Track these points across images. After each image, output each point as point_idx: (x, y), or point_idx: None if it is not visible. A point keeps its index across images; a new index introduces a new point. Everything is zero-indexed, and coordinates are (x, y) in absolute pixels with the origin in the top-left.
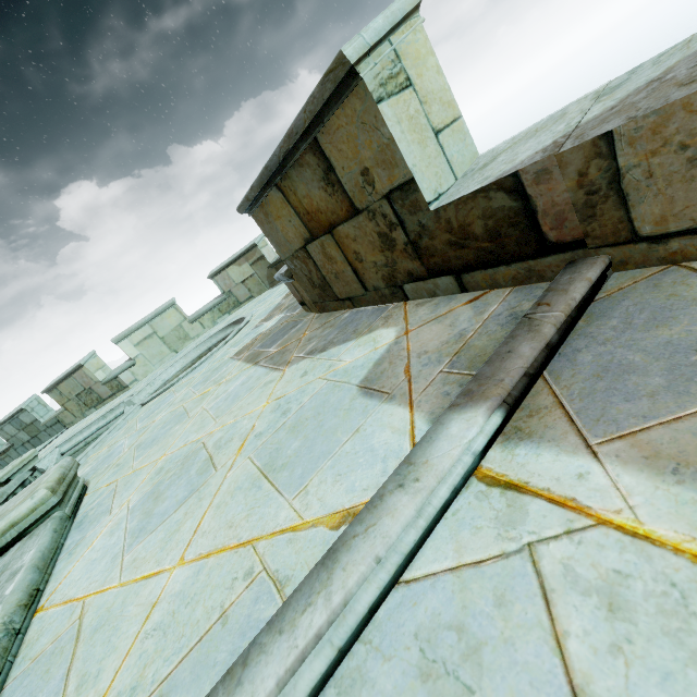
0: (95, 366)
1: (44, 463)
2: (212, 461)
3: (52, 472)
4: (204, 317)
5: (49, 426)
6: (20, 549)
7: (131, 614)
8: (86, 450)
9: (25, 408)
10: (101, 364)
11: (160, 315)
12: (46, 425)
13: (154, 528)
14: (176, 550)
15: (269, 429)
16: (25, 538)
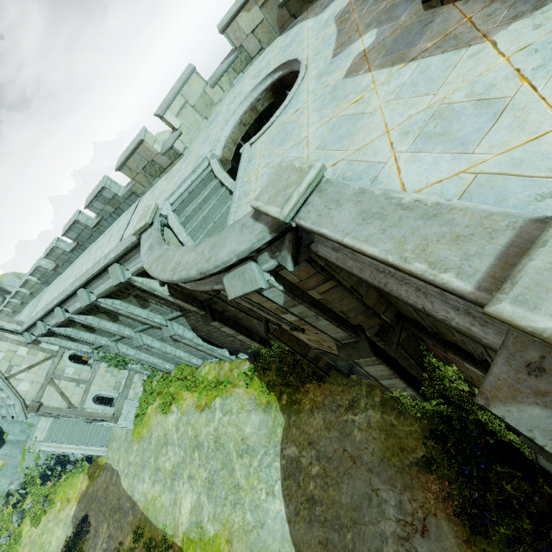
0: (151, 140)
1: (164, 211)
2: (490, 99)
3: (295, 161)
4: (222, 80)
5: (126, 198)
6: (325, 195)
7: (551, 147)
8: (240, 176)
9: (105, 187)
10: (154, 138)
11: (186, 83)
12: (124, 197)
13: (481, 136)
14: (547, 123)
15: (551, 59)
16: (314, 194)
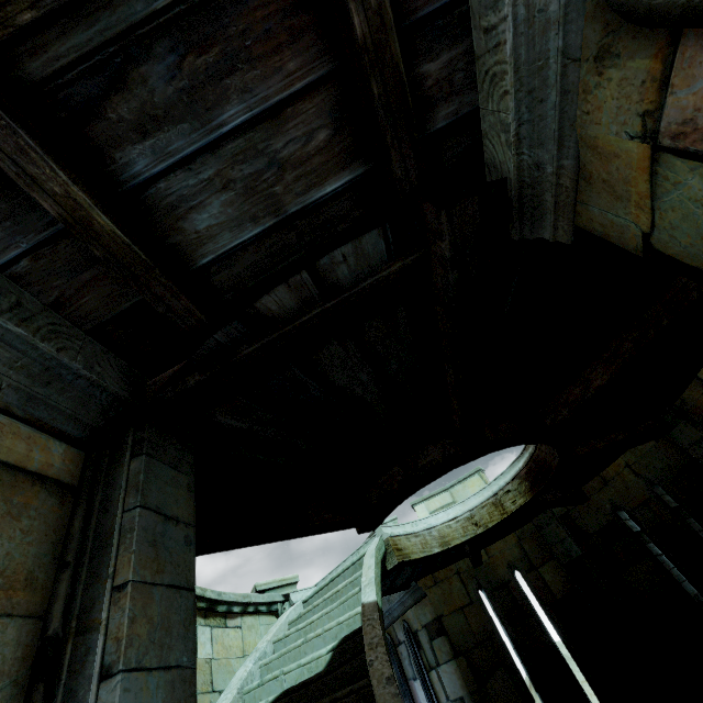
0: None
1: (297, 596)
2: None
3: None
4: None
5: None
6: None
7: None
8: None
9: None
10: None
11: (462, 482)
12: None
13: None
14: None
15: None
16: None
